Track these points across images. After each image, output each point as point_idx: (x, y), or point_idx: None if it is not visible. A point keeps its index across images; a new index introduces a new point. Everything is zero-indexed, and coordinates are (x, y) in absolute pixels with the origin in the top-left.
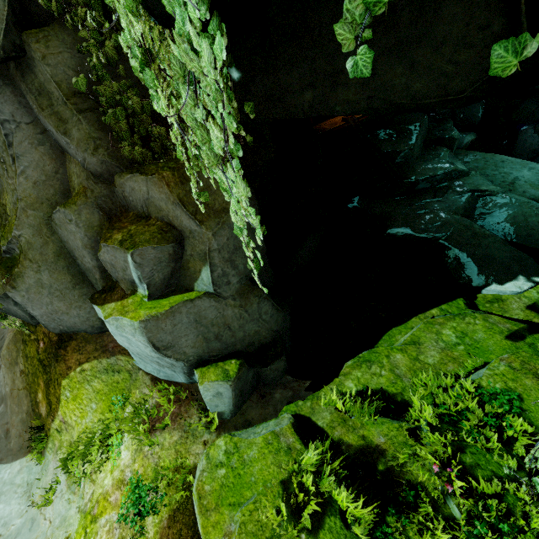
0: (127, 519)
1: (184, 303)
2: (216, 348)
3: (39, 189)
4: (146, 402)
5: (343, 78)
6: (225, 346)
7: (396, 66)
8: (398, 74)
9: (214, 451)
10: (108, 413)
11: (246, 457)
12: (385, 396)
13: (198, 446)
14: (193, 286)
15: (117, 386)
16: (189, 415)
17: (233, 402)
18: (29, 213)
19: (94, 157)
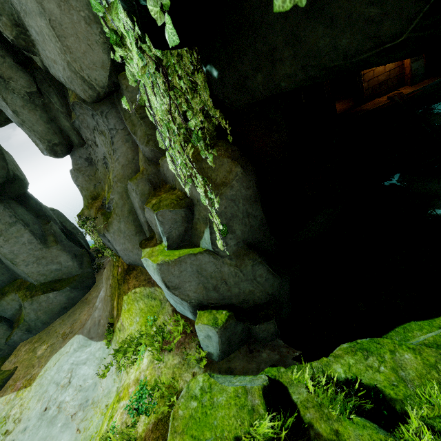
0: (130, 410)
1: (188, 256)
2: (213, 297)
3: (124, 170)
4: (165, 327)
5: (277, 54)
6: (222, 297)
7: (316, 28)
8: (320, 35)
9: (193, 384)
10: (144, 327)
11: (215, 400)
12: (379, 396)
13: (188, 375)
14: (199, 243)
15: (152, 309)
16: (189, 347)
17: (220, 347)
18: (118, 185)
19: (147, 148)
